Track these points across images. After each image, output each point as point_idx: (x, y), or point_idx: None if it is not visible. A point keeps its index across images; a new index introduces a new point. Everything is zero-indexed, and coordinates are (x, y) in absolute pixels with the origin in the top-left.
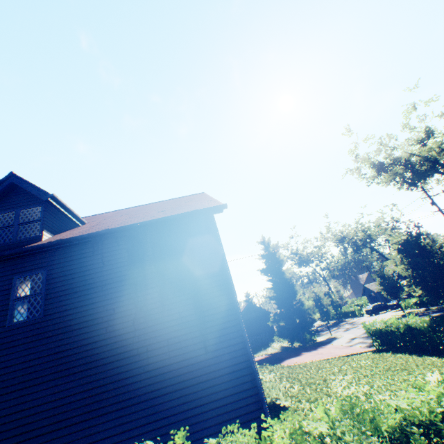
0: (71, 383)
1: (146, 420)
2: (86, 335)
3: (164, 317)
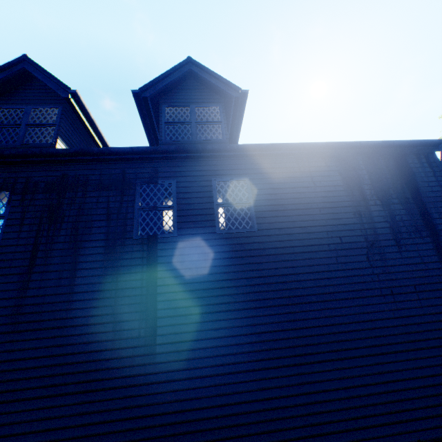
0: (308, 314)
1: (410, 373)
2: (313, 261)
3: (402, 258)
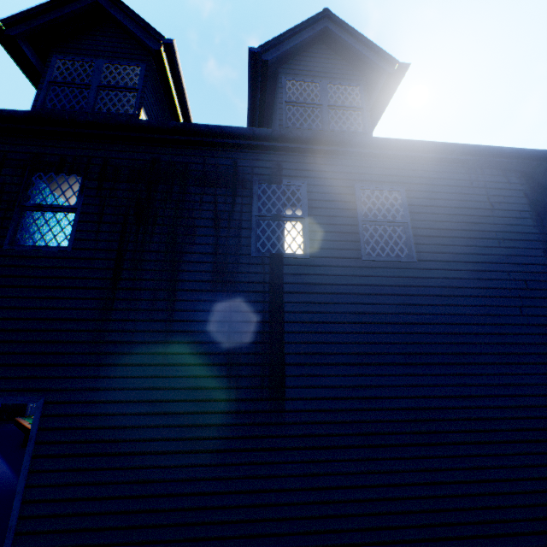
0: (483, 378)
1: None
2: (489, 310)
3: None
